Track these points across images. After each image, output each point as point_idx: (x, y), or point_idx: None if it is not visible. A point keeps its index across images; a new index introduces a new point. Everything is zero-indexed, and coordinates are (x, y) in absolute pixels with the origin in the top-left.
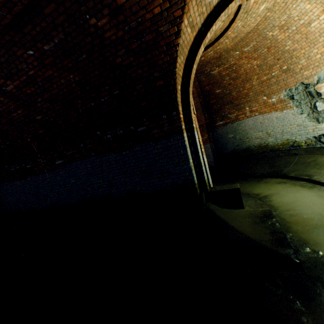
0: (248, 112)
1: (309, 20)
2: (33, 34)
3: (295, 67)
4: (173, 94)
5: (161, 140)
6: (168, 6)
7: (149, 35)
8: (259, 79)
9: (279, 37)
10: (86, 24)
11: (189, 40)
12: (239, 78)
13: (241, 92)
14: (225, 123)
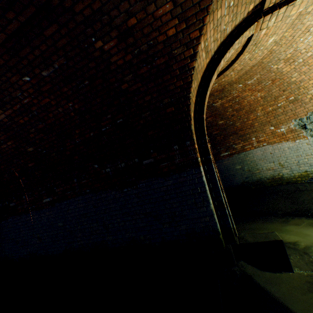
0: (255, 142)
1: None
2: (31, 58)
3: (303, 97)
4: (186, 122)
5: (171, 175)
6: (184, 27)
7: (160, 59)
8: (264, 110)
9: (284, 70)
10: (91, 47)
11: (203, 66)
12: (242, 110)
13: (246, 123)
14: (230, 154)
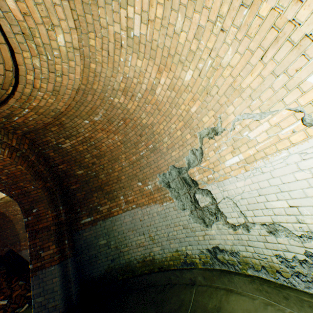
0: (124, 203)
1: (151, 84)
2: None
3: (161, 146)
4: None
5: None
6: None
7: None
8: (128, 158)
9: (129, 106)
10: None
11: None
12: (104, 156)
13: (112, 174)
14: (94, 220)
